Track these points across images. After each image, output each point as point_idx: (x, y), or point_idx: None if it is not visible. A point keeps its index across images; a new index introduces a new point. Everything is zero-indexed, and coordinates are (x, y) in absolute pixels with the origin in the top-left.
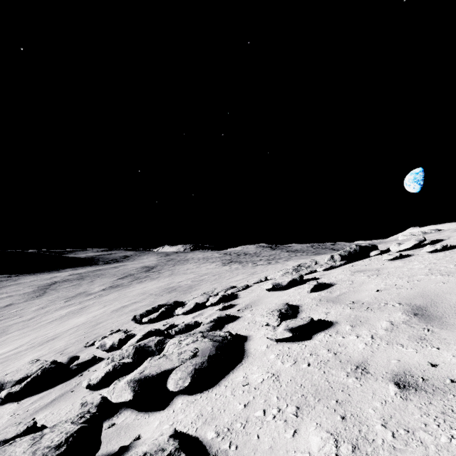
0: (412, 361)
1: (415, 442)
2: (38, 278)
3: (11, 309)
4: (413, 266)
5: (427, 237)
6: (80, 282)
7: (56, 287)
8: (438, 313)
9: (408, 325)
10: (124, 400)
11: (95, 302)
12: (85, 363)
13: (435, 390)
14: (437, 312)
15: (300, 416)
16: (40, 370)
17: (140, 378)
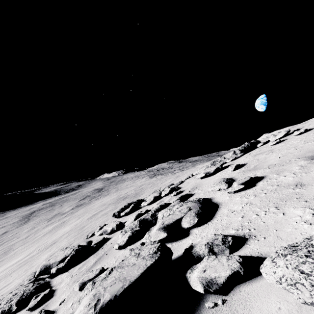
0: None
1: None
2: (19, 211)
3: (8, 235)
4: (292, 142)
5: None
6: (53, 208)
7: (36, 214)
8: None
9: (311, 163)
10: (162, 237)
11: (70, 217)
12: (100, 242)
13: None
14: None
15: (280, 209)
16: (73, 251)
17: (164, 226)
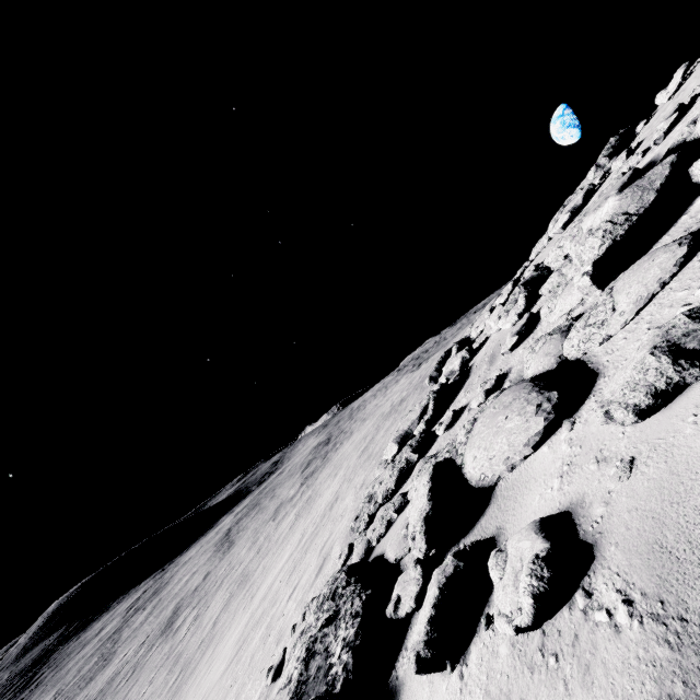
0: None
1: None
2: (200, 545)
3: (216, 573)
4: None
5: None
6: (260, 507)
7: (238, 530)
8: None
9: None
10: None
11: (313, 489)
12: (460, 375)
13: None
14: None
15: None
16: (431, 395)
17: None
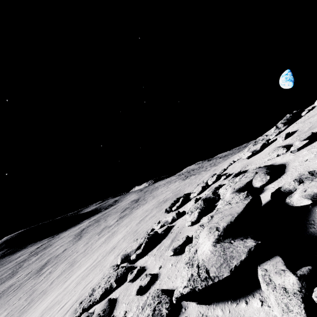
0: None
1: None
2: (71, 231)
3: (68, 251)
4: None
5: None
6: (99, 223)
7: (86, 231)
8: None
9: None
10: None
11: (118, 228)
12: (166, 230)
13: None
14: None
15: None
16: (145, 239)
17: (236, 190)
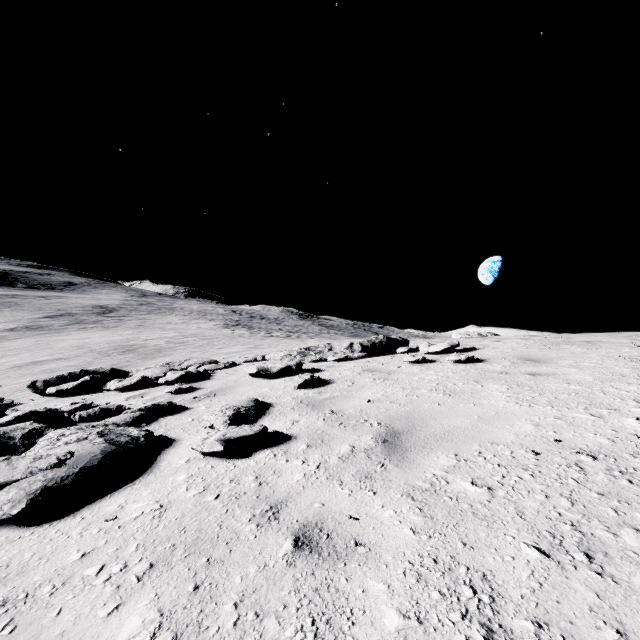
0: (336, 508)
1: (254, 635)
2: None
3: None
4: (426, 375)
5: (466, 342)
6: None
7: None
8: (408, 443)
9: (368, 455)
10: None
11: None
12: None
13: (331, 555)
14: (407, 442)
15: (144, 580)
16: None
17: None
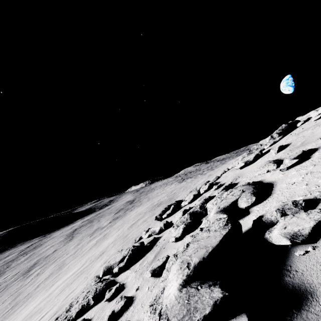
0: None
1: None
2: (63, 231)
3: (58, 252)
4: None
5: None
6: (92, 224)
7: (78, 231)
8: None
9: None
10: None
11: (110, 230)
12: (152, 241)
13: None
14: None
15: None
16: (130, 251)
17: (221, 210)
